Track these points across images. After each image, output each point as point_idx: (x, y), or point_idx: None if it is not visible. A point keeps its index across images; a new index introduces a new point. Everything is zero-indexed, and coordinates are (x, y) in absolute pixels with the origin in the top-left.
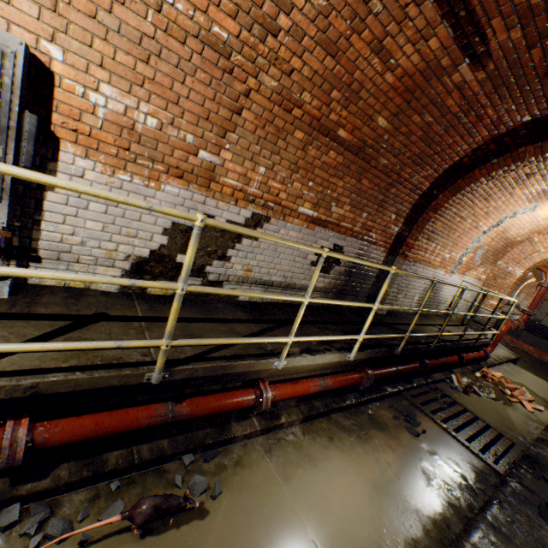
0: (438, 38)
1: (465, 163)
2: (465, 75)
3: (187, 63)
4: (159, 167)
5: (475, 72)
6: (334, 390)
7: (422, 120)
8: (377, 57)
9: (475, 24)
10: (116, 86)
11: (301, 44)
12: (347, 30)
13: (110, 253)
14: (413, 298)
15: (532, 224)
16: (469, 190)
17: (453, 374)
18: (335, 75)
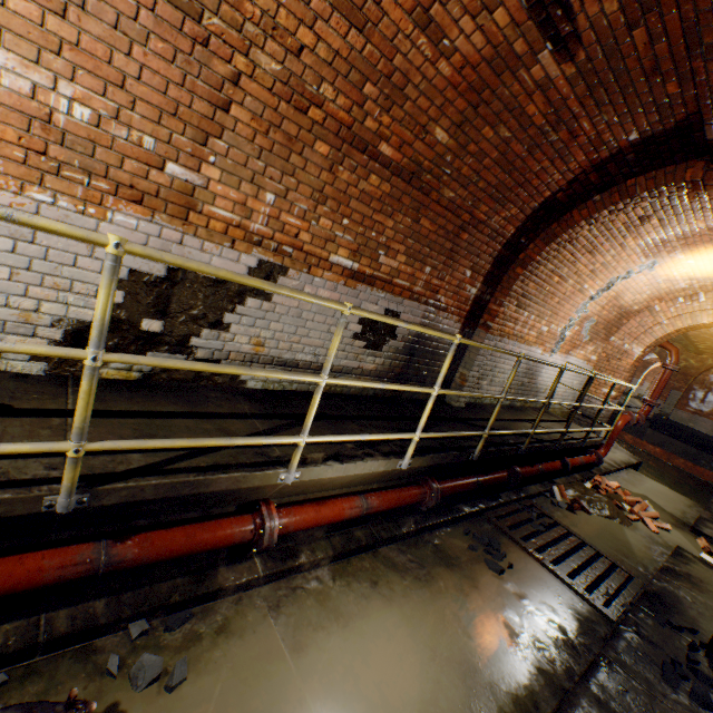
0: (507, 9)
1: (559, 200)
2: (548, 69)
3: (131, 23)
4: (101, 184)
5: (562, 64)
6: (384, 512)
7: (497, 135)
8: (424, 35)
9: None
10: (12, 49)
11: (311, 7)
12: None
13: (27, 315)
14: (503, 385)
15: (651, 288)
16: (567, 238)
17: (555, 486)
18: (366, 60)
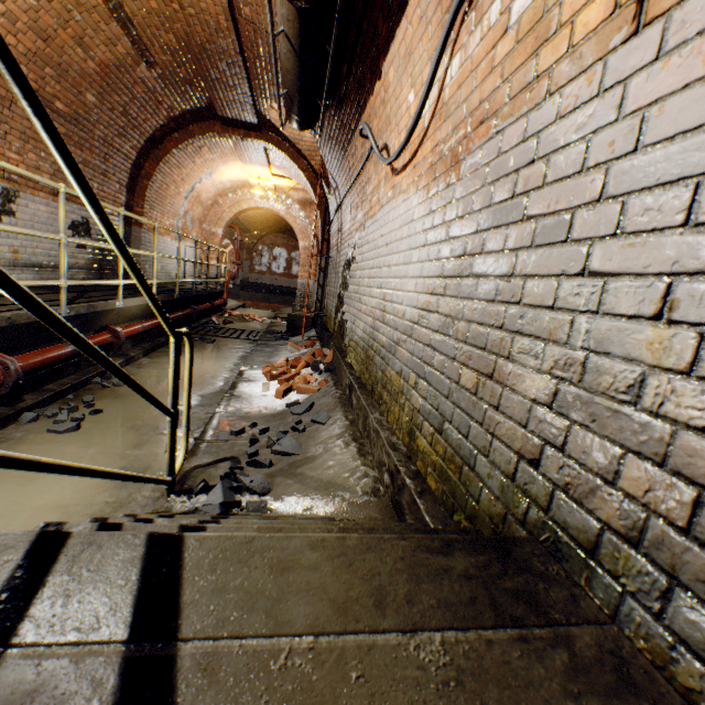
0: (124, 47)
1: (158, 136)
2: (145, 73)
3: None
4: None
5: (151, 73)
6: (150, 335)
7: (121, 99)
8: (80, 48)
9: (146, 46)
10: None
11: (17, 27)
12: (55, 25)
13: None
14: (158, 268)
15: (215, 189)
16: (169, 160)
17: (213, 318)
18: (47, 55)
